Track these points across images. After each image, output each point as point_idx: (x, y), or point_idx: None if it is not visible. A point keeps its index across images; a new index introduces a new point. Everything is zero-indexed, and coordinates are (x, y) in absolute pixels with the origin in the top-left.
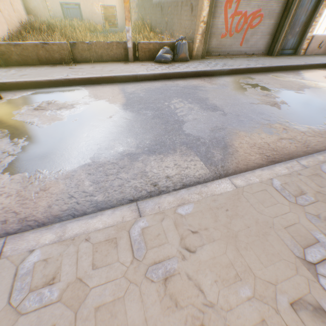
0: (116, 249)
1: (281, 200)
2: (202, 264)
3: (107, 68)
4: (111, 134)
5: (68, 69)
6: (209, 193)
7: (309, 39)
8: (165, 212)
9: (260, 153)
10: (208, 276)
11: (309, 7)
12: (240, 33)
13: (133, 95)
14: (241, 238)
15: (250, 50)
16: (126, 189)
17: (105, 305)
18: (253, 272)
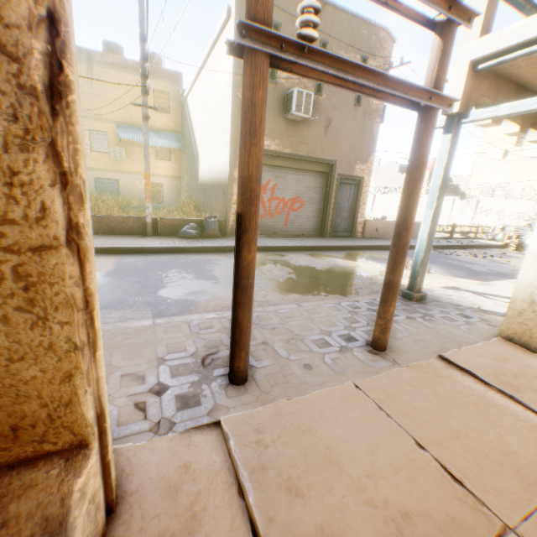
0: None
1: (186, 331)
2: None
3: (115, 240)
4: None
5: None
6: (124, 326)
7: (362, 223)
8: None
9: (220, 311)
10: None
11: (350, 196)
12: (282, 214)
13: (128, 265)
14: (122, 348)
15: (299, 230)
16: None
17: None
18: (111, 363)
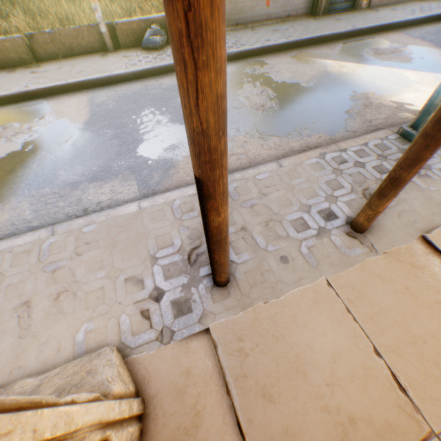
0: (29, 256)
1: (170, 217)
2: (83, 262)
3: (78, 67)
4: (62, 162)
5: (30, 75)
6: (114, 215)
7: None
8: (73, 231)
9: None
10: (82, 268)
11: None
12: None
13: (100, 108)
14: (119, 246)
15: (284, 11)
16: (60, 216)
17: (14, 284)
18: (113, 265)
